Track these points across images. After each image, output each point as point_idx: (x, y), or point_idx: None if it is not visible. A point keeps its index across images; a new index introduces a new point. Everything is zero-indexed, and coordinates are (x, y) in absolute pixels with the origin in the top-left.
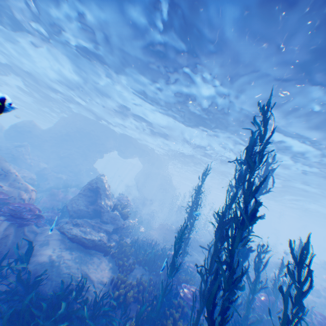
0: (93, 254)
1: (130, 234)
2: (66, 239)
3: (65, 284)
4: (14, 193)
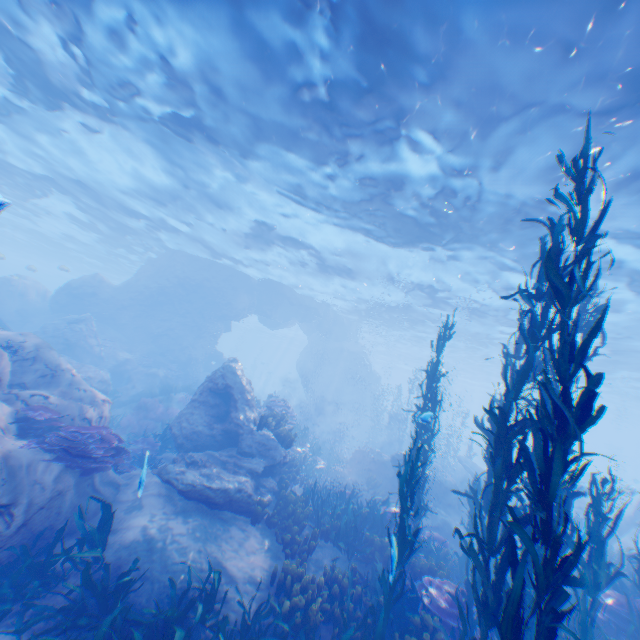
0: (230, 521)
1: (298, 475)
2: (174, 493)
3: (179, 588)
4: (70, 408)
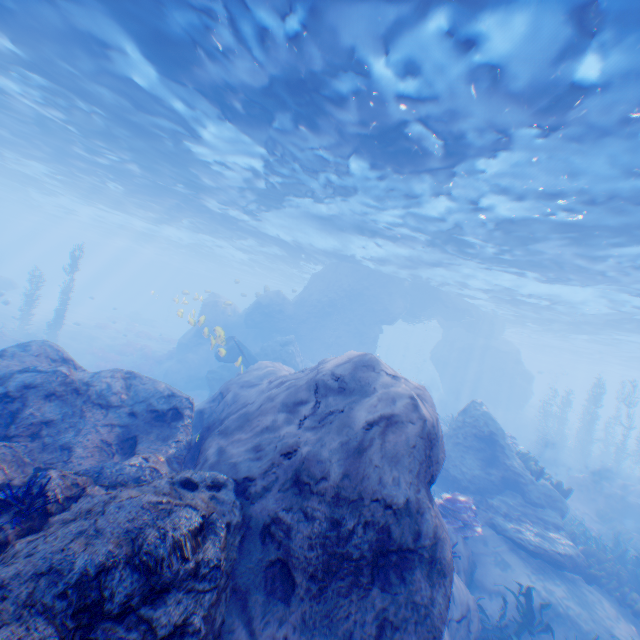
0: (575, 582)
1: None
2: (519, 551)
3: None
4: None
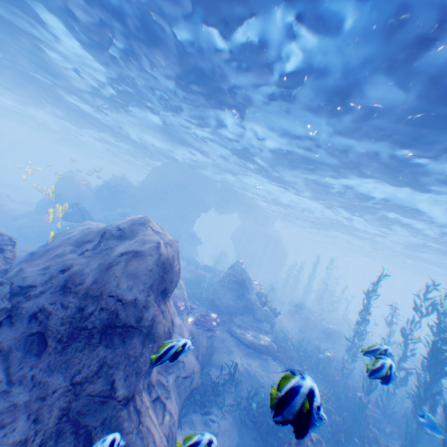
0: (267, 360)
1: None
2: (241, 345)
3: (268, 394)
4: (182, 296)
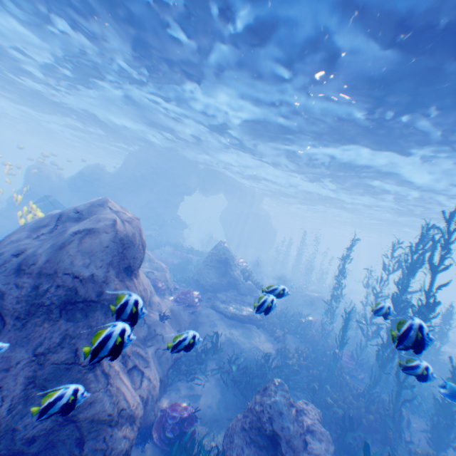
0: (250, 328)
1: None
2: (224, 317)
3: (250, 357)
4: (164, 277)
